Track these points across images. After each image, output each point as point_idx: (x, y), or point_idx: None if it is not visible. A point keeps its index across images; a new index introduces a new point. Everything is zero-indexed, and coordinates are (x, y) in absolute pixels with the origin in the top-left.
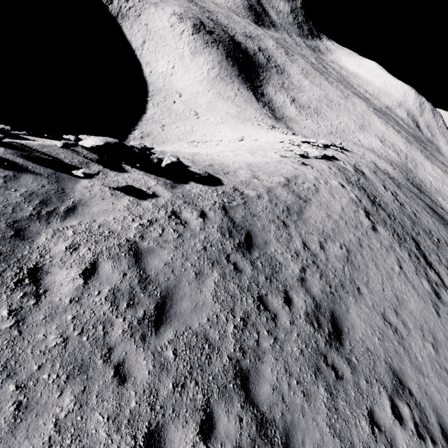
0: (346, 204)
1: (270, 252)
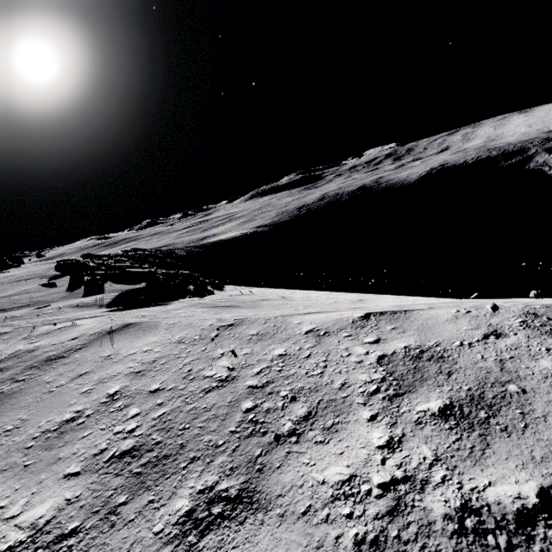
0: None
1: None
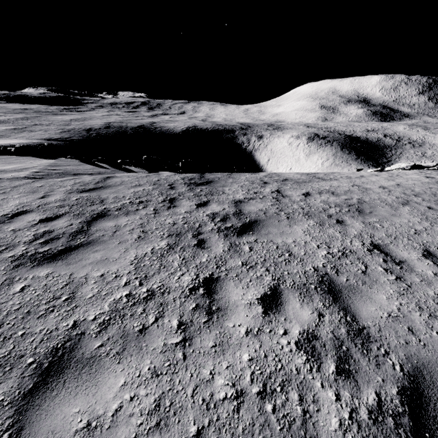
0: (412, 183)
1: (221, 189)
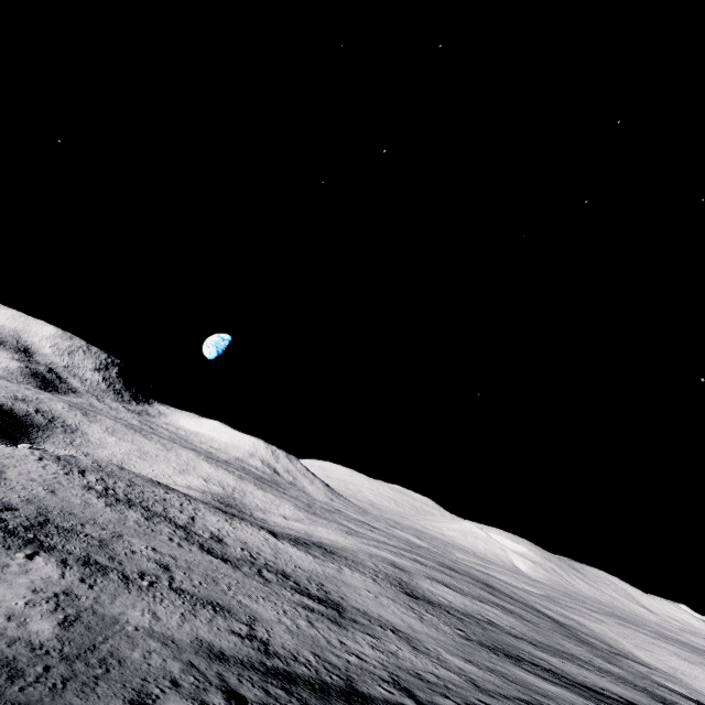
0: (22, 452)
1: None
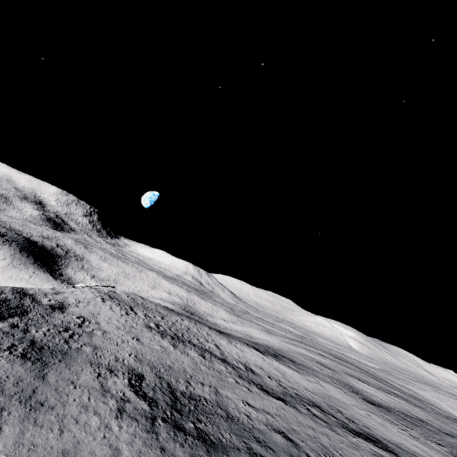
0: (90, 295)
1: (34, 296)
